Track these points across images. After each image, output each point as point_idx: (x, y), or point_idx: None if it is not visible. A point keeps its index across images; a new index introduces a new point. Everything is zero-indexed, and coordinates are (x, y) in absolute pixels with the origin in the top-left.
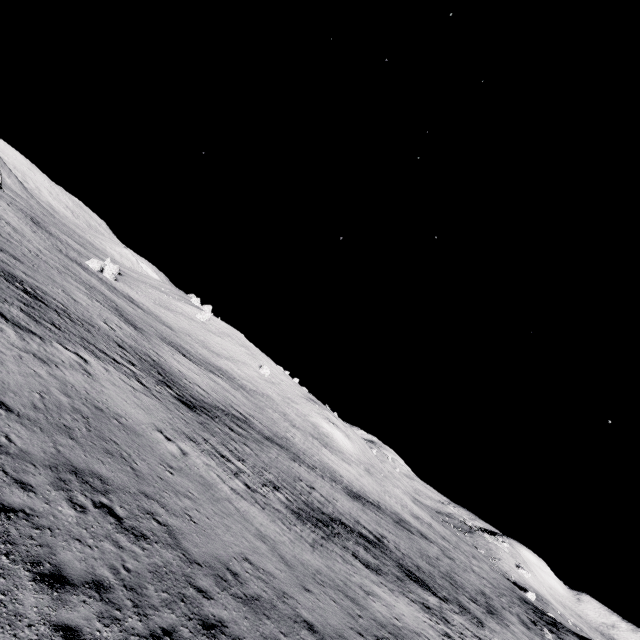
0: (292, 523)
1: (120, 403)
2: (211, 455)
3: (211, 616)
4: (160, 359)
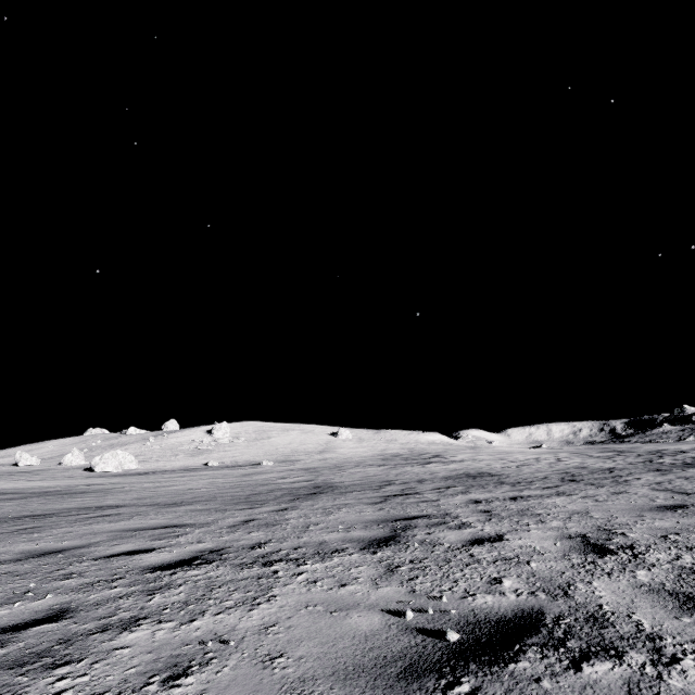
0: None
1: None
2: None
3: None
4: (562, 458)
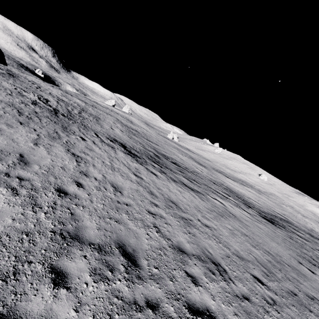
0: None
1: (264, 239)
2: None
3: None
4: (226, 184)
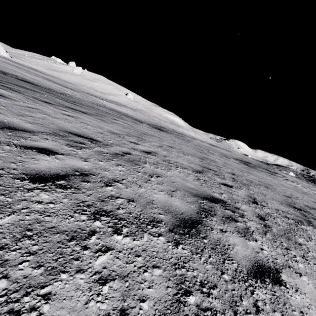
0: (257, 171)
1: (177, 145)
2: (212, 154)
3: None
4: (107, 106)
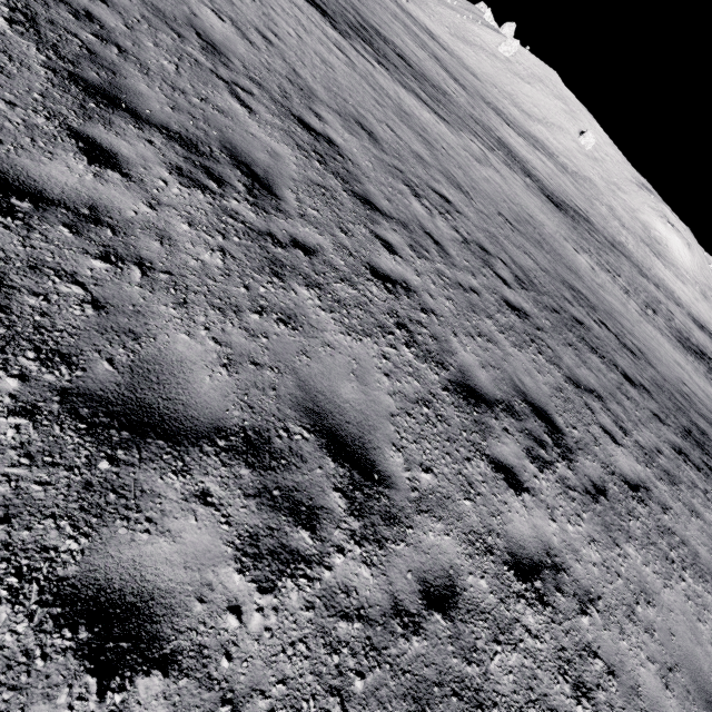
0: (683, 353)
1: (531, 207)
2: (603, 270)
3: (697, 425)
4: (499, 135)
